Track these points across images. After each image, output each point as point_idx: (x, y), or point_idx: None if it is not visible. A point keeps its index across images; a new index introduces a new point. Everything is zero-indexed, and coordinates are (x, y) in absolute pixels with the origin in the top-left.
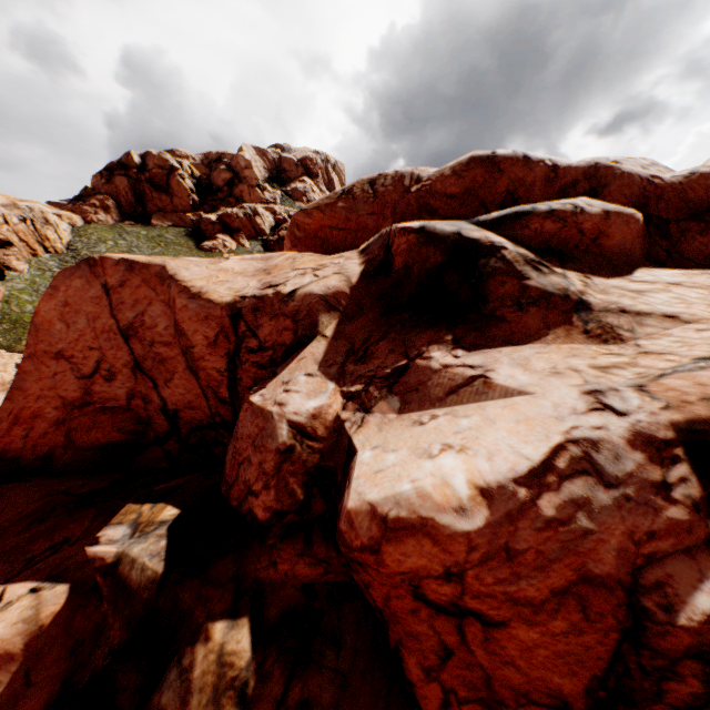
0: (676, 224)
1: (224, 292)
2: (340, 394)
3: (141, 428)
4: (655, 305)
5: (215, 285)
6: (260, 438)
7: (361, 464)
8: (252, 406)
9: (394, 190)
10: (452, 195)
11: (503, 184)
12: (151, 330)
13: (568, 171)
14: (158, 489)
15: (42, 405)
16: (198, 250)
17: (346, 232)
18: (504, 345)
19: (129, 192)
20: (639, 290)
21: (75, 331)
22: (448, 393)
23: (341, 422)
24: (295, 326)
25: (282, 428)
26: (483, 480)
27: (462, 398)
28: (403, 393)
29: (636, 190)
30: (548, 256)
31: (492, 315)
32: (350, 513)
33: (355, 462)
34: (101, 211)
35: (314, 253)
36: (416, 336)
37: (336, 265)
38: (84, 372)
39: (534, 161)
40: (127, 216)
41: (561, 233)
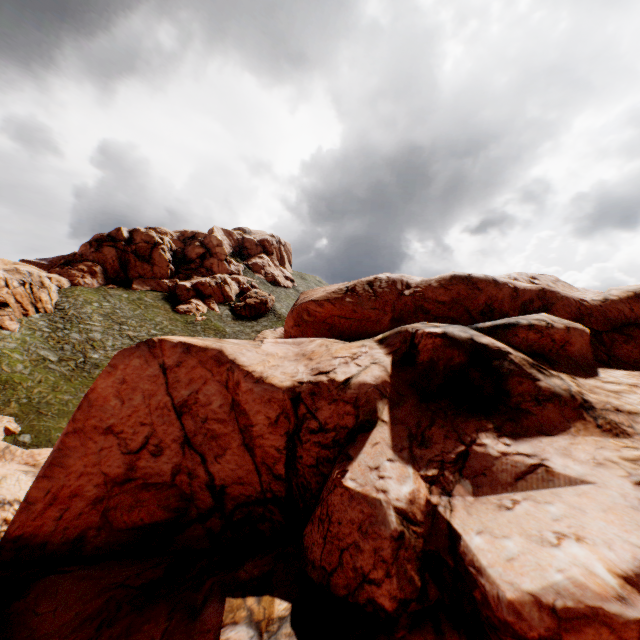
0: (605, 334)
1: (281, 376)
2: (420, 478)
3: (184, 505)
4: (635, 405)
5: (271, 370)
6: (368, 524)
7: (480, 550)
8: (349, 491)
9: (390, 291)
10: (442, 302)
11: (482, 298)
12: (205, 407)
13: (525, 292)
14: (248, 578)
15: (83, 482)
16: (174, 312)
17: (352, 320)
18: (539, 435)
19: (116, 260)
20: (614, 390)
21: (129, 407)
22: (516, 478)
23: (432, 505)
24: (356, 411)
25: (391, 515)
26: (619, 569)
27: (531, 484)
28: (471, 476)
29: (573, 308)
30: (539, 359)
31: (517, 407)
32: (512, 603)
33: (468, 547)
34: (88, 275)
35: (334, 339)
36: (462, 423)
37: (367, 354)
38: (131, 447)
39: (500, 283)
40: (110, 280)
41: (540, 341)
